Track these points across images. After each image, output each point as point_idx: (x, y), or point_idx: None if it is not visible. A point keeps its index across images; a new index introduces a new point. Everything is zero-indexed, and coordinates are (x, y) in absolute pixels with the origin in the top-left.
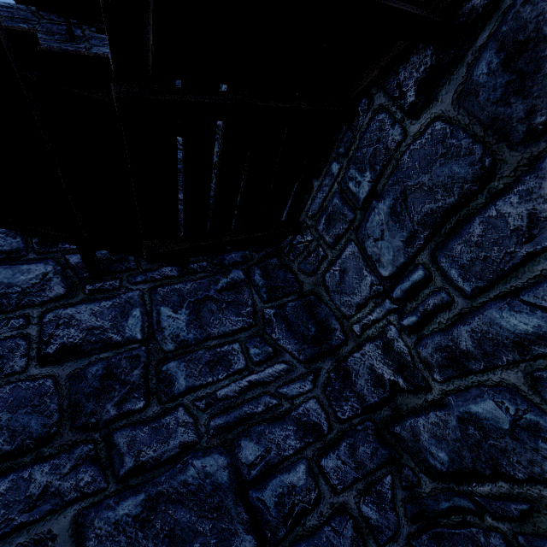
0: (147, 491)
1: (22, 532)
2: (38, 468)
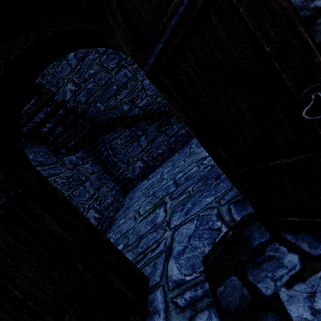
0: (106, 54)
1: (93, 63)
2: (89, 56)
